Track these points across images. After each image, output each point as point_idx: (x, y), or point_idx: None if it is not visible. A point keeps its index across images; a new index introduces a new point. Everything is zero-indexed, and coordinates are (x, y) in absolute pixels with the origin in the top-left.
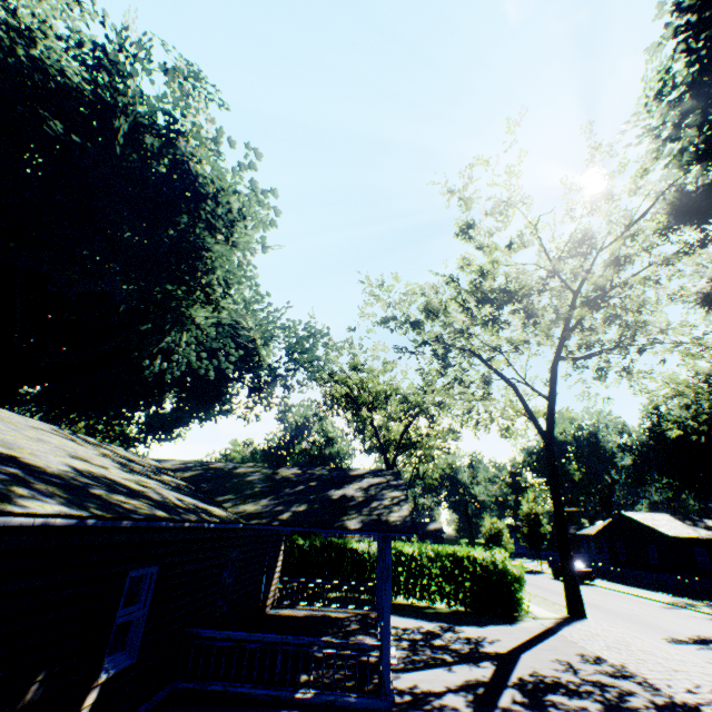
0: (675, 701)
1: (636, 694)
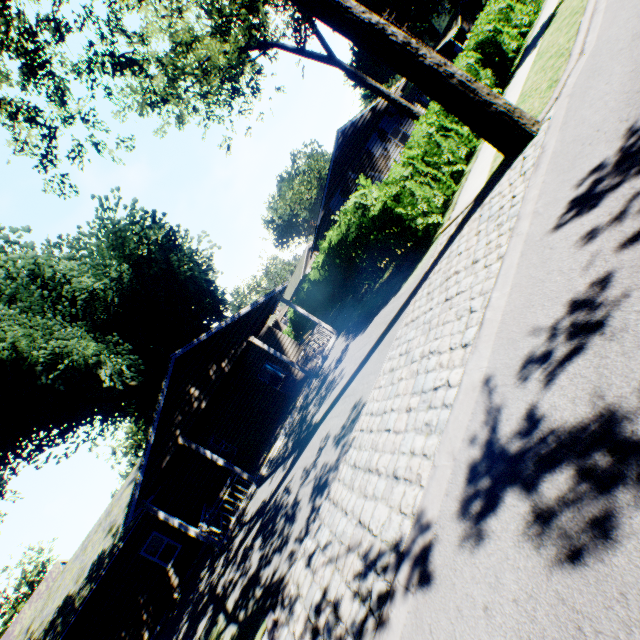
0: (283, 581)
1: (283, 551)
